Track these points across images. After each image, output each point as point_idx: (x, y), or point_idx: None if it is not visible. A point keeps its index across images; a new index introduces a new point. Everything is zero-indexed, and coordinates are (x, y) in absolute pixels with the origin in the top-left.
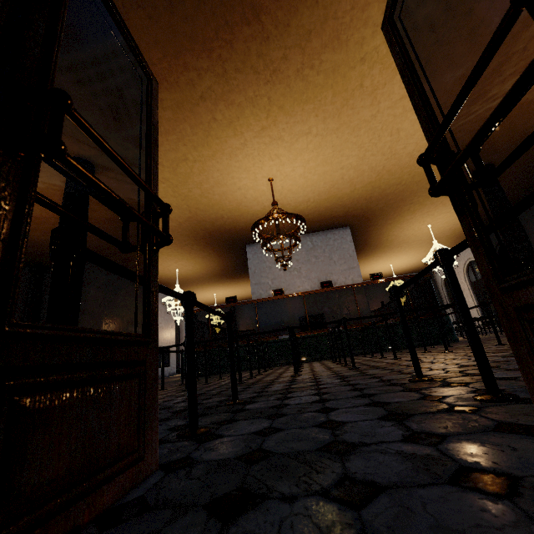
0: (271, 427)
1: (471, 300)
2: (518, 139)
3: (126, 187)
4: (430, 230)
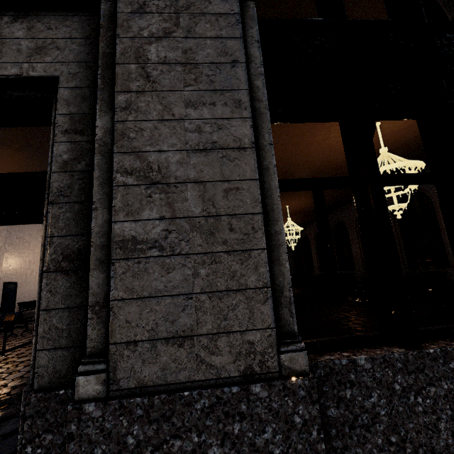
0: (17, 429)
1: (315, 257)
2: (334, 167)
3: (21, 161)
4: (287, 210)
